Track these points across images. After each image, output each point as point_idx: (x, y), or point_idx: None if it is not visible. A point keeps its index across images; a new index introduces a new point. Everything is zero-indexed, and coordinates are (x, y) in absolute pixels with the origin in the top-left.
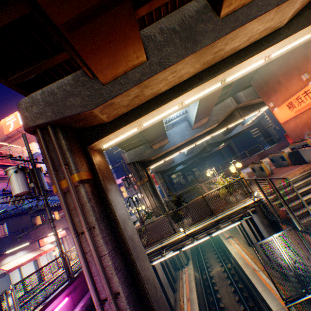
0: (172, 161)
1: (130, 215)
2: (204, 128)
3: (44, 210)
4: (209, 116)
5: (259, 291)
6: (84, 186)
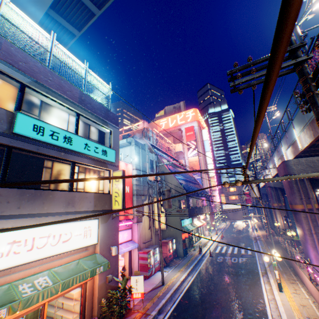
0: None
1: (222, 221)
2: None
3: (198, 196)
4: None
5: None
6: (317, 211)
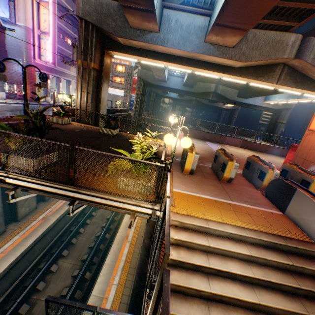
0: (164, 78)
1: None
2: (222, 54)
3: None
4: (245, 41)
5: (105, 262)
6: None
